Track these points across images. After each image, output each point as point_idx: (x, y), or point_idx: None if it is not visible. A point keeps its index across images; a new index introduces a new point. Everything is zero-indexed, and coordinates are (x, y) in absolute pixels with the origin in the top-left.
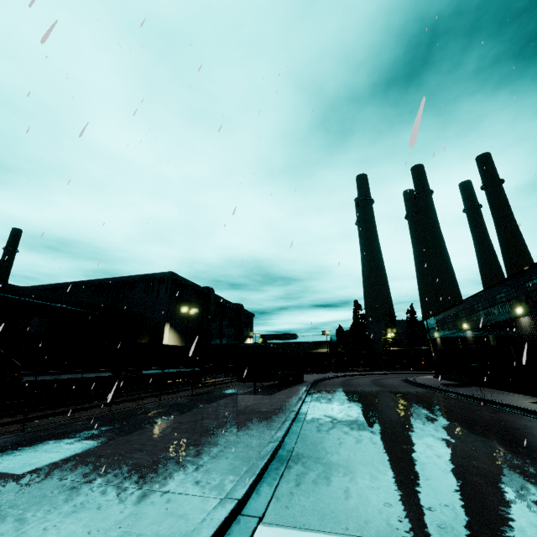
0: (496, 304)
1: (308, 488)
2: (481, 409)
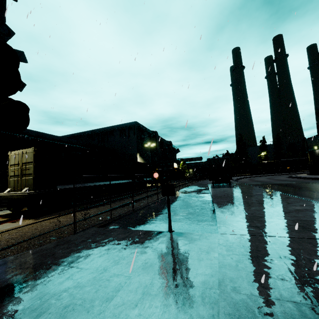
0: None
1: None
2: None
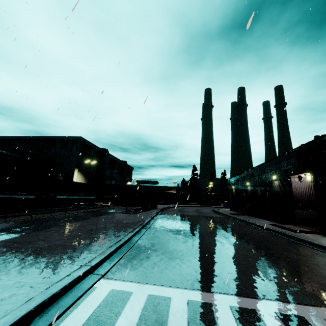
0: (264, 173)
1: (136, 262)
2: (244, 227)
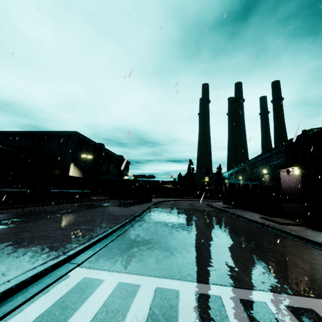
0: (256, 167)
1: (115, 252)
2: (233, 219)
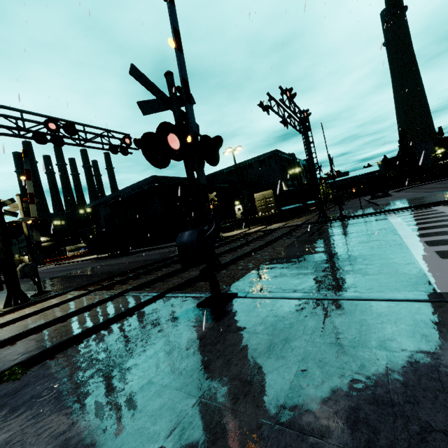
0: None
1: None
2: None
